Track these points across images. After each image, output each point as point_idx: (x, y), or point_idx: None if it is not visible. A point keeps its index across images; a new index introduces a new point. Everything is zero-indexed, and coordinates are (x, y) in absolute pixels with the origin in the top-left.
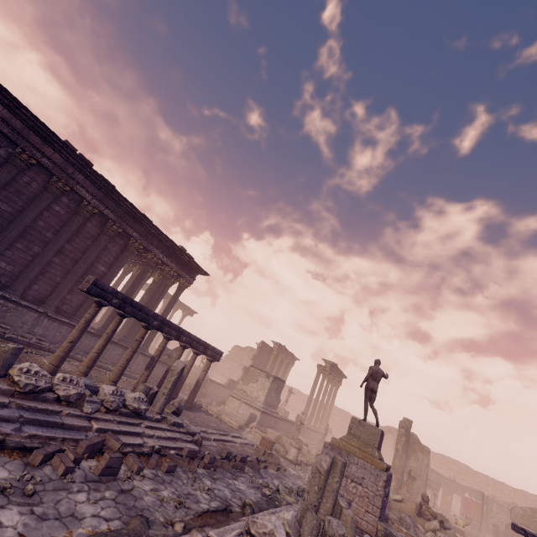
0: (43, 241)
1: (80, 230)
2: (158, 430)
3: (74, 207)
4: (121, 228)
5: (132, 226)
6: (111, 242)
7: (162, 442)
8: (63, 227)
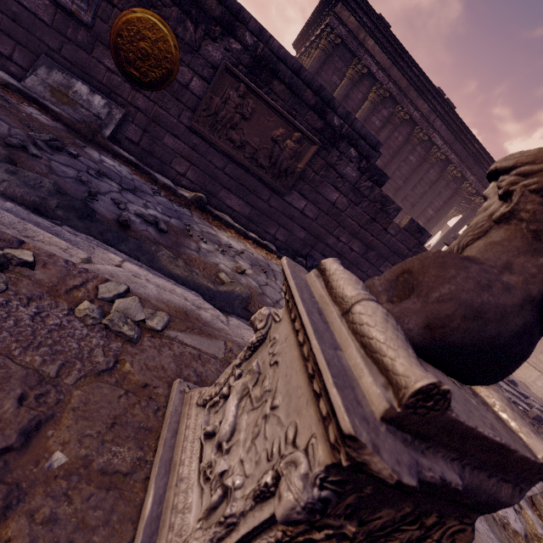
0: (395, 188)
1: (423, 176)
2: (502, 382)
3: (423, 155)
4: (459, 172)
5: (471, 170)
6: (444, 186)
7: (508, 395)
8: (411, 175)
